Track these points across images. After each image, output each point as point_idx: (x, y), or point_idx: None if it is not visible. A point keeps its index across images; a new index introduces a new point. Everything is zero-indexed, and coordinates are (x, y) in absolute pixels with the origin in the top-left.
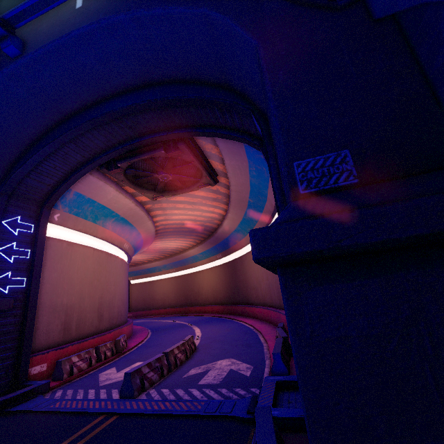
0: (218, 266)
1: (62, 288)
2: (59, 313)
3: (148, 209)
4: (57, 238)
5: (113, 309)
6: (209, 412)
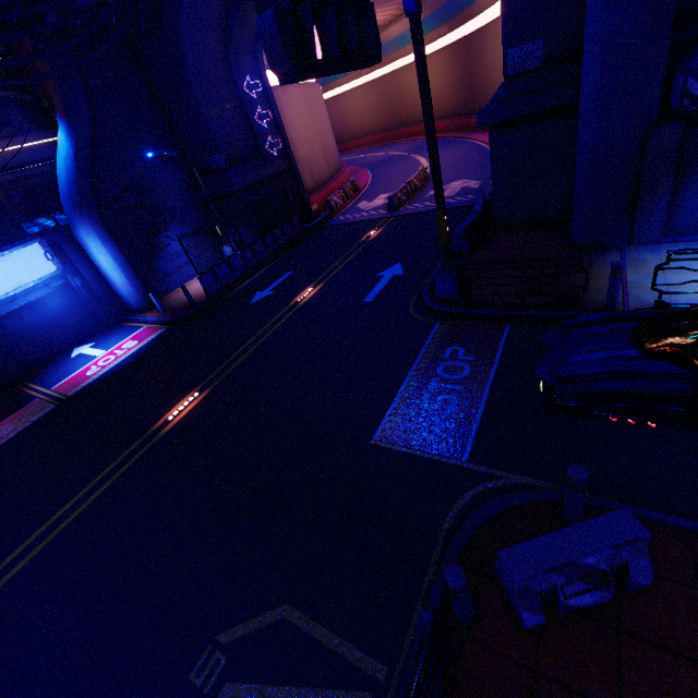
0: (442, 51)
1: (297, 142)
2: (304, 165)
3: None
4: (273, 88)
5: (332, 153)
6: (450, 207)
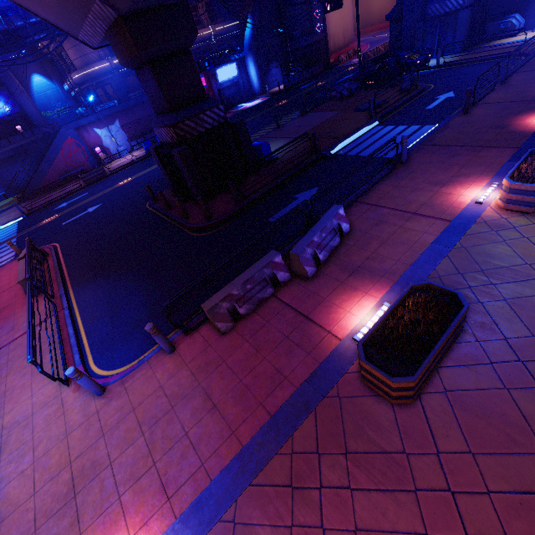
0: None
1: (330, 26)
2: (331, 38)
3: None
4: None
5: (348, 33)
6: None
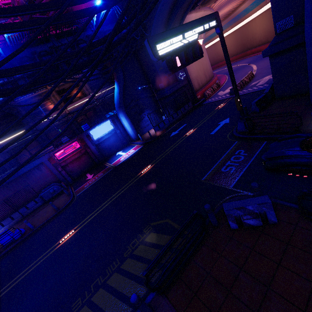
0: (268, 10)
1: (192, 71)
2: (195, 80)
3: (209, 5)
4: None
5: (208, 72)
6: (259, 90)
